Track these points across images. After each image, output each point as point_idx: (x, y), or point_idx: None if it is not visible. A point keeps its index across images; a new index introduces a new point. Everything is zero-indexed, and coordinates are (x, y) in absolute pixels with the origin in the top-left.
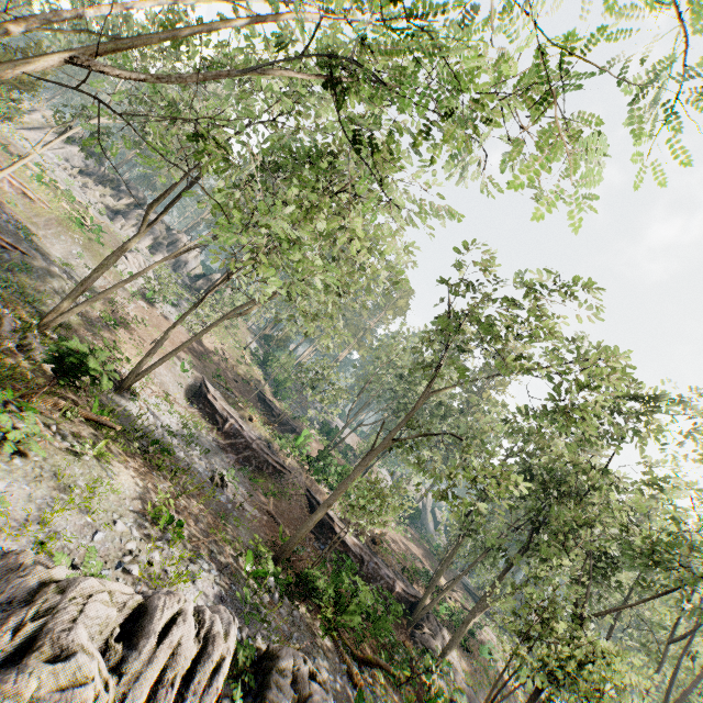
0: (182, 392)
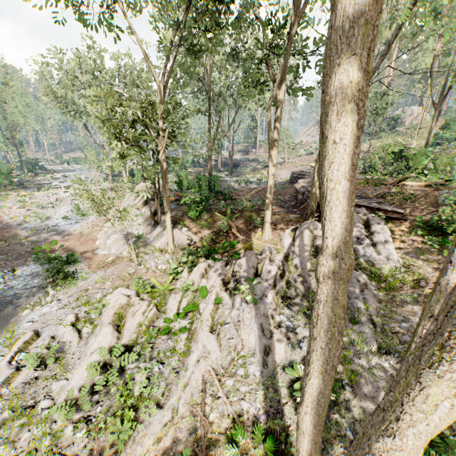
0: None
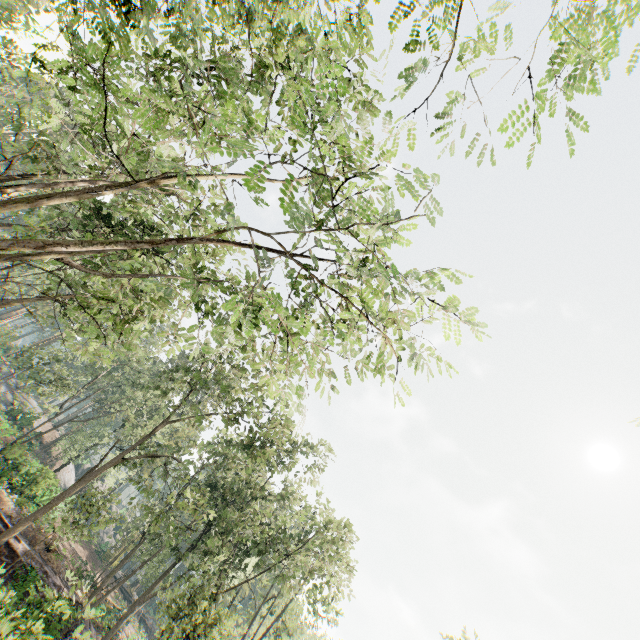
0: None
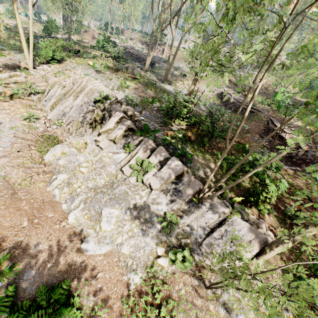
0: (213, 94)
